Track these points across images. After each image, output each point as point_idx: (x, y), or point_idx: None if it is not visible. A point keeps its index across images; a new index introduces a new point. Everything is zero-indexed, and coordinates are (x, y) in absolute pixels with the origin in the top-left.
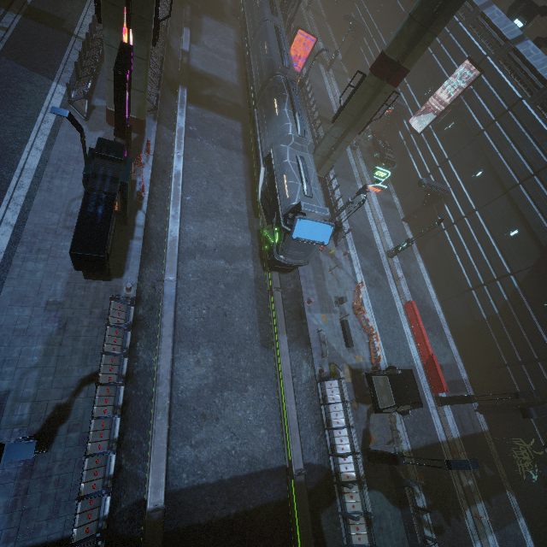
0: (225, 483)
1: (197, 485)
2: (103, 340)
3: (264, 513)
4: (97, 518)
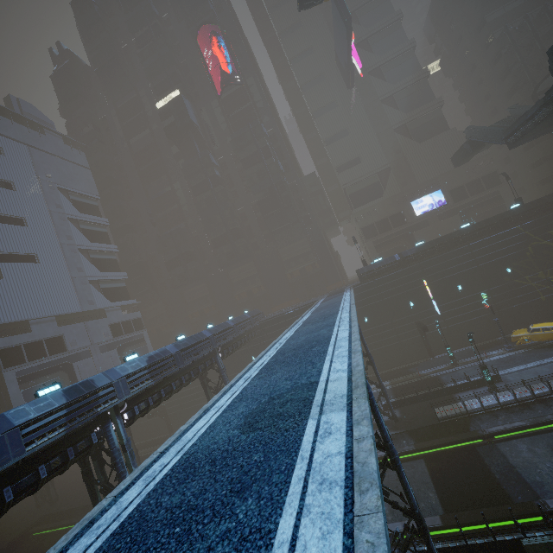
0: (513, 468)
1: (505, 455)
2: (546, 375)
3: (502, 496)
4: (472, 409)
